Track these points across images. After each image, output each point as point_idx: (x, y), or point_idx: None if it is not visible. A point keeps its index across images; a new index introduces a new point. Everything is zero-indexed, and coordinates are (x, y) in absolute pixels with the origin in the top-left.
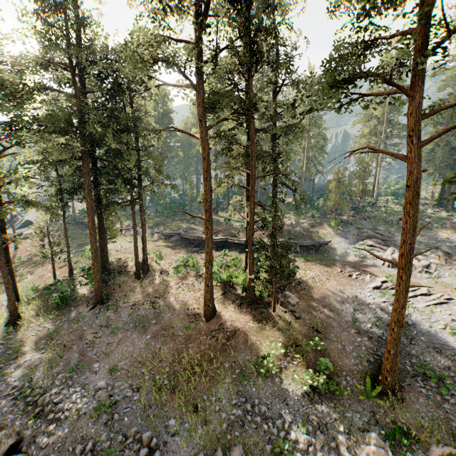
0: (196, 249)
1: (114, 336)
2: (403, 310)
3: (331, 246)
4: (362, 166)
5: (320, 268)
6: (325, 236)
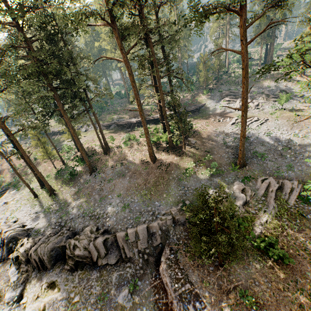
0: (129, 129)
1: (110, 183)
2: (245, 130)
3: (206, 106)
4: (217, 48)
5: (203, 121)
6: (201, 102)
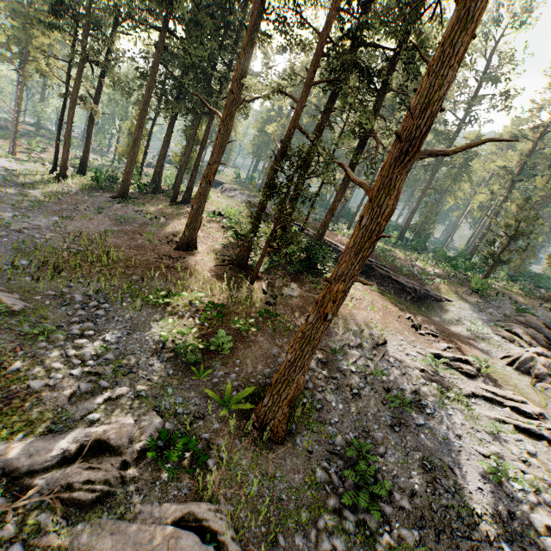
0: None
1: (96, 216)
2: (338, 284)
3: (445, 306)
4: None
5: (380, 301)
6: (447, 293)
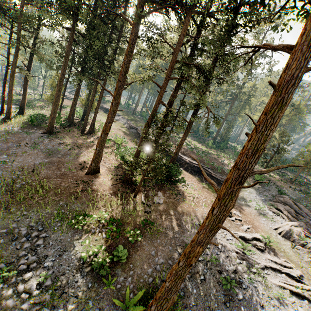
0: (138, 141)
1: (32, 150)
2: (199, 247)
3: (241, 191)
4: None
5: (208, 196)
6: None
